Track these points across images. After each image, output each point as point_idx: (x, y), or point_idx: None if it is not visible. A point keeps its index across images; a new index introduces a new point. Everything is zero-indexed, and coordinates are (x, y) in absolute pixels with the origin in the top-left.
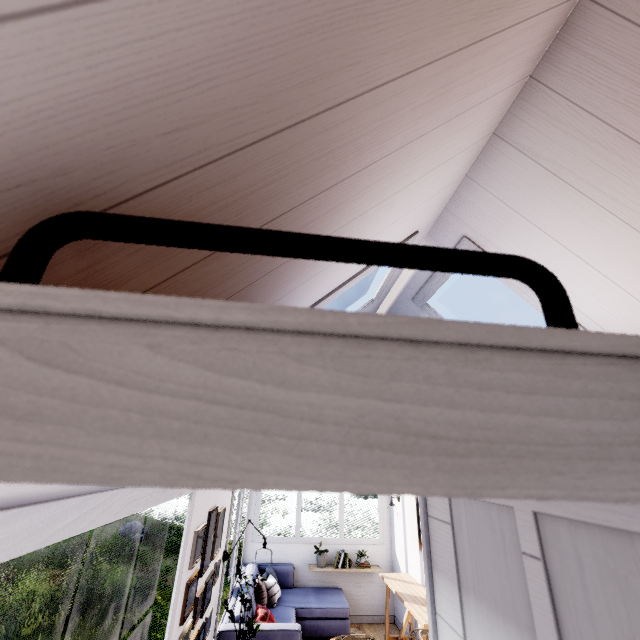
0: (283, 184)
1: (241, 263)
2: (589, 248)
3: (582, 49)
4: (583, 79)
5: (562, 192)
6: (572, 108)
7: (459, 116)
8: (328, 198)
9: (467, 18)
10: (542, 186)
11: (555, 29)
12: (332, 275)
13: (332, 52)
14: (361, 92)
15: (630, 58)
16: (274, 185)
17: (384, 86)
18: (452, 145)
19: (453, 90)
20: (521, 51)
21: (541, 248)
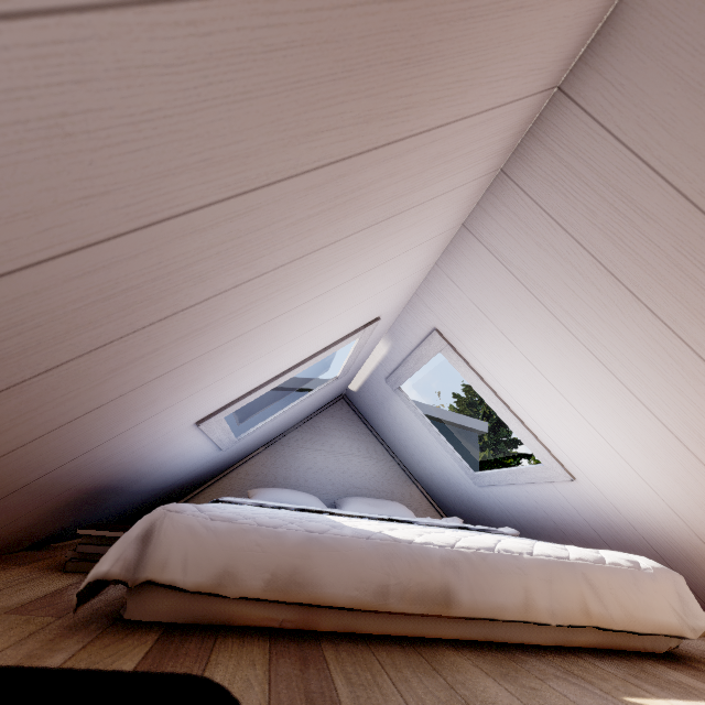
0: (36, 336)
1: (13, 417)
2: (562, 377)
3: (557, 153)
4: (558, 188)
5: (535, 310)
6: (546, 219)
7: (392, 218)
8: (169, 327)
9: (345, 122)
10: (514, 297)
11: (526, 122)
12: (243, 378)
13: (11, 187)
14: (148, 222)
15: (610, 177)
16: (11, 341)
17: (202, 210)
18: (396, 243)
19: (364, 196)
20: (475, 147)
21: (513, 363)
